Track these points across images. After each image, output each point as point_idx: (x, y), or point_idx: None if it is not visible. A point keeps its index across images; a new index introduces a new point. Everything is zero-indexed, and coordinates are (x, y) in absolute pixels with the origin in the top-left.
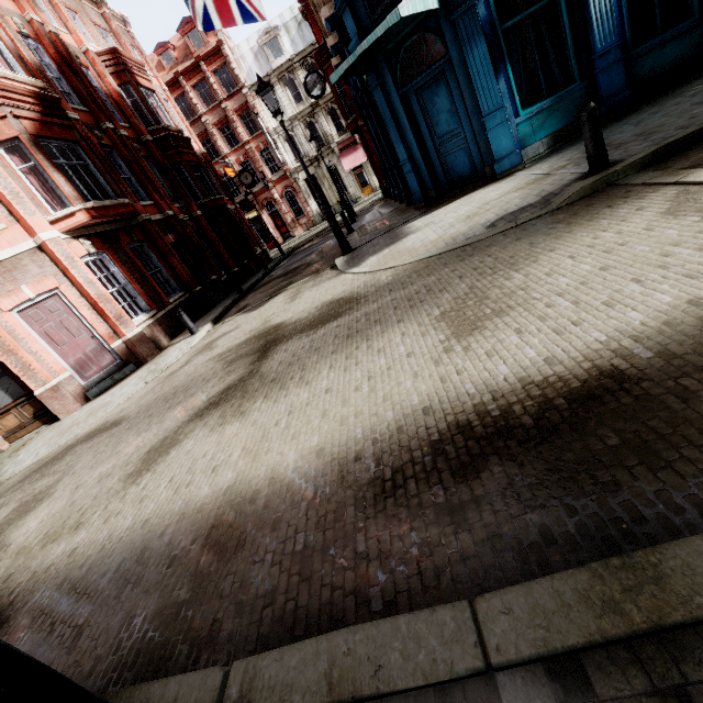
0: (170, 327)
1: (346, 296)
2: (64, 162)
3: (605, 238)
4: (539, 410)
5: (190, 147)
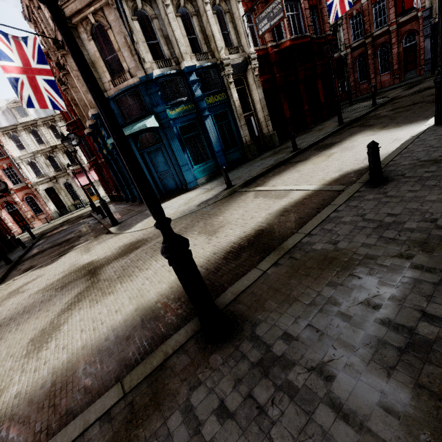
0: None
1: (134, 240)
2: None
3: (242, 205)
4: (248, 241)
5: None
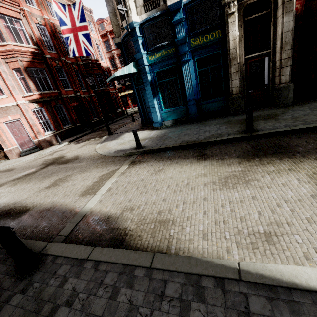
0: (60, 137)
1: (80, 155)
2: (35, 76)
3: (92, 175)
4: (16, 211)
5: (99, 67)
